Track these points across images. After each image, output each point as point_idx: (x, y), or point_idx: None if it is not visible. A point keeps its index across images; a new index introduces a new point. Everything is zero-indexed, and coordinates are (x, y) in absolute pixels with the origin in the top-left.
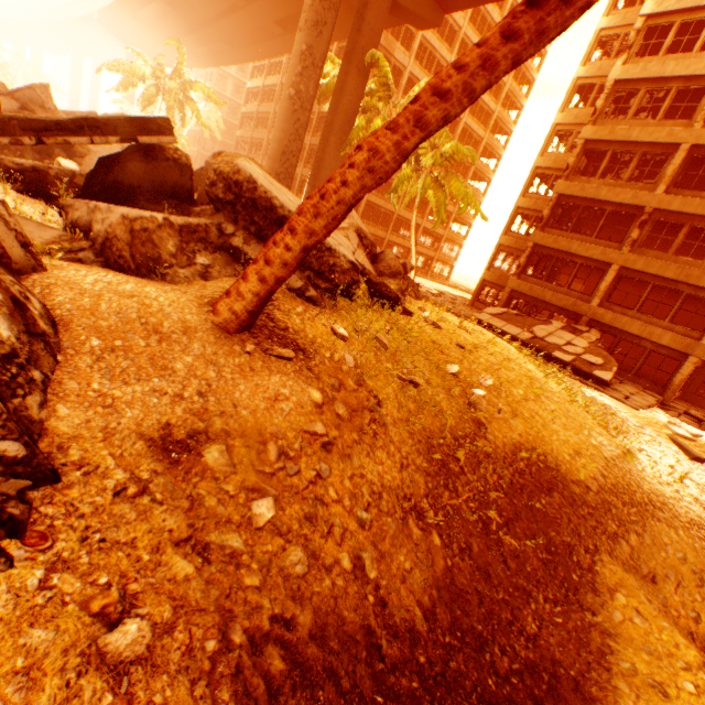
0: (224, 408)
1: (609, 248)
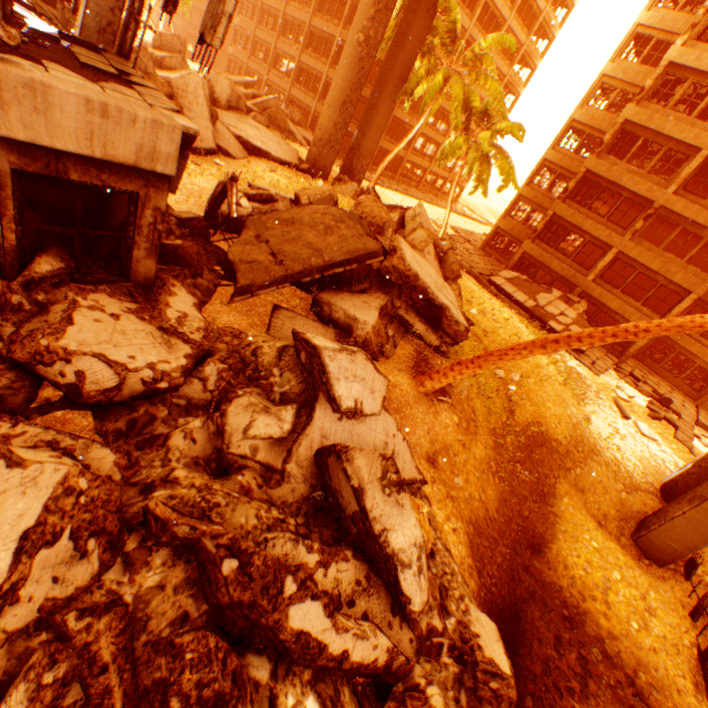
0: (435, 437)
1: (615, 232)
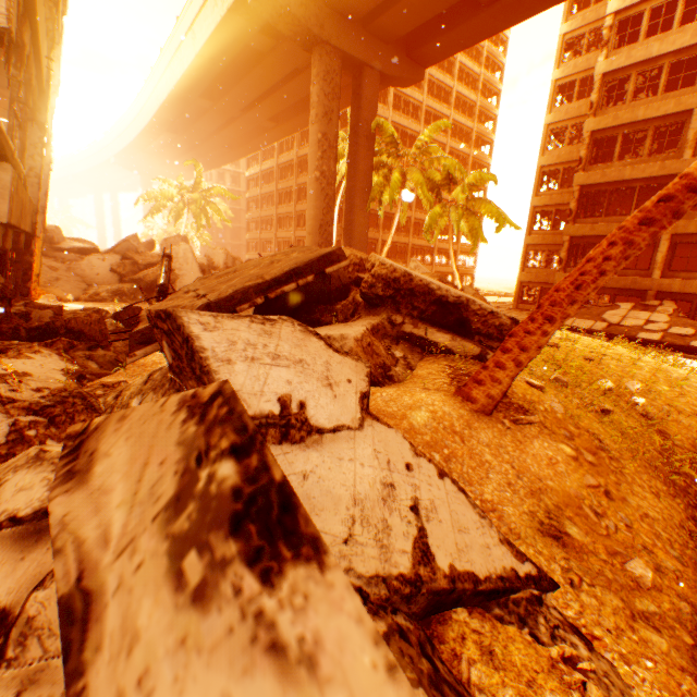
0: (536, 484)
1: None
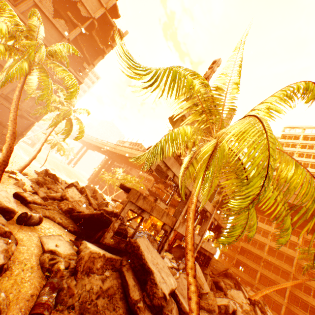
0: None
1: (256, 265)
